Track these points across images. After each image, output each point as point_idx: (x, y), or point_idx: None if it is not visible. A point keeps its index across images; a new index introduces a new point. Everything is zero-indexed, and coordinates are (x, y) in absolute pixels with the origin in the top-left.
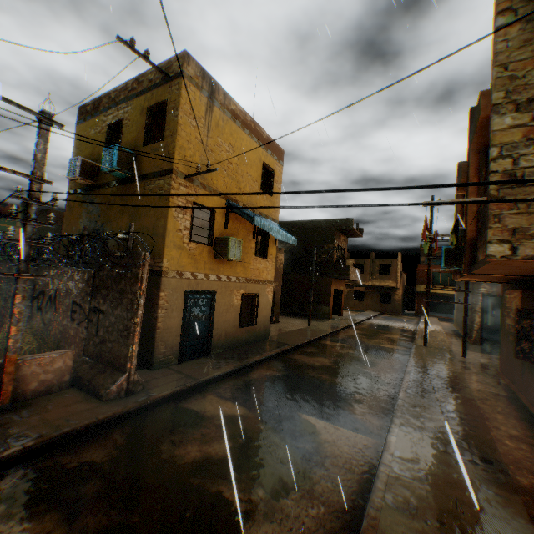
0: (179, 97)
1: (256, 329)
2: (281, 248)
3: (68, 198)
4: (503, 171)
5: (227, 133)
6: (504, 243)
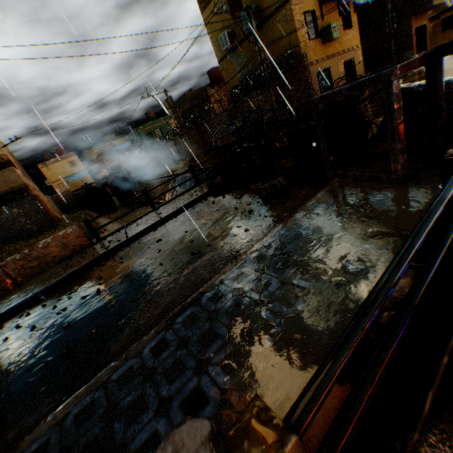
0: None
1: None
2: None
3: (220, 66)
4: None
5: None
6: None
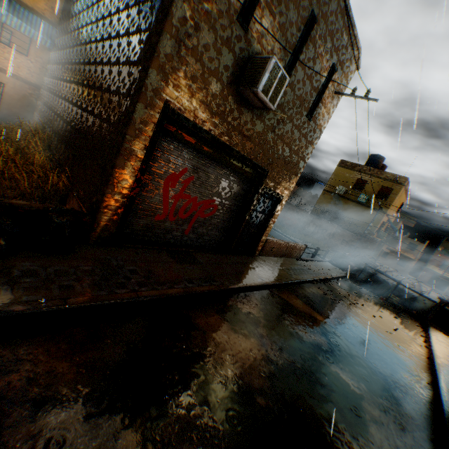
0: (398, 191)
1: None
2: None
3: (323, 192)
4: None
5: (400, 197)
6: None
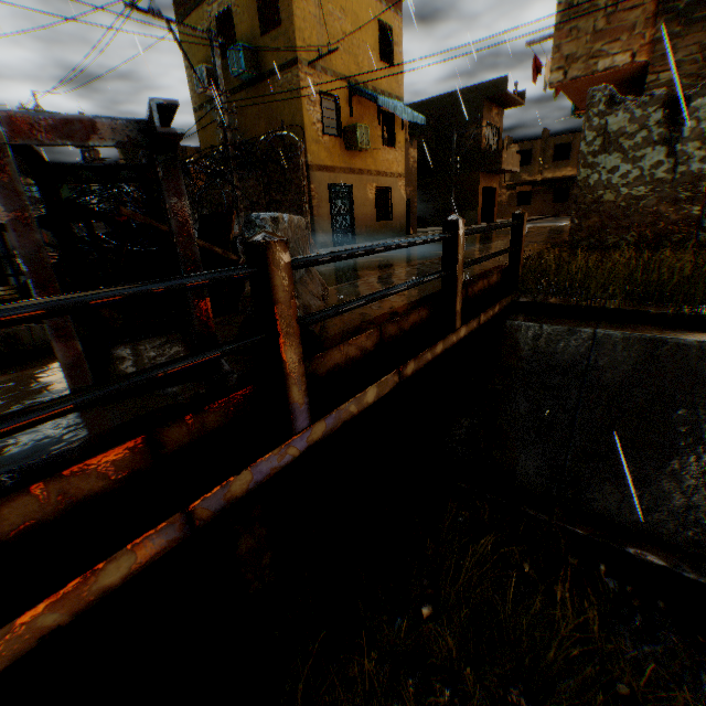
0: None
1: (393, 226)
2: (413, 141)
3: (196, 118)
4: (565, 4)
5: None
6: (560, 71)
